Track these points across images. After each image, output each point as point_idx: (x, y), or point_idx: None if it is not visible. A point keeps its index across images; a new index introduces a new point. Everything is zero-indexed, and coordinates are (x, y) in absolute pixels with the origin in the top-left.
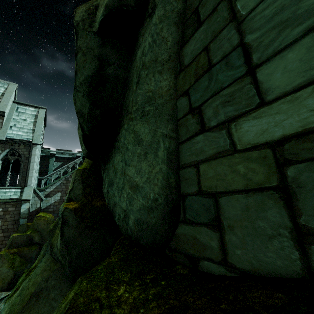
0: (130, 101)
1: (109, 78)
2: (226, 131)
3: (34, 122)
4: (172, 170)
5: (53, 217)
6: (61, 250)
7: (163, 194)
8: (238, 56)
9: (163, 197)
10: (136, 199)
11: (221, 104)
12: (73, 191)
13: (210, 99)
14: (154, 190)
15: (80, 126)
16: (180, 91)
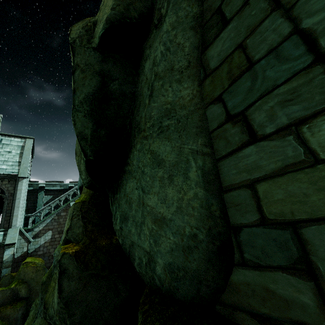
0: (142, 117)
1: (114, 94)
2: (294, 137)
3: (20, 154)
4: (213, 195)
5: (43, 261)
6: (59, 313)
7: (204, 227)
8: (294, 45)
9: (205, 232)
10: (164, 236)
11: (277, 104)
12: (71, 229)
13: (258, 101)
14: (189, 223)
15: (82, 150)
16: (209, 98)
